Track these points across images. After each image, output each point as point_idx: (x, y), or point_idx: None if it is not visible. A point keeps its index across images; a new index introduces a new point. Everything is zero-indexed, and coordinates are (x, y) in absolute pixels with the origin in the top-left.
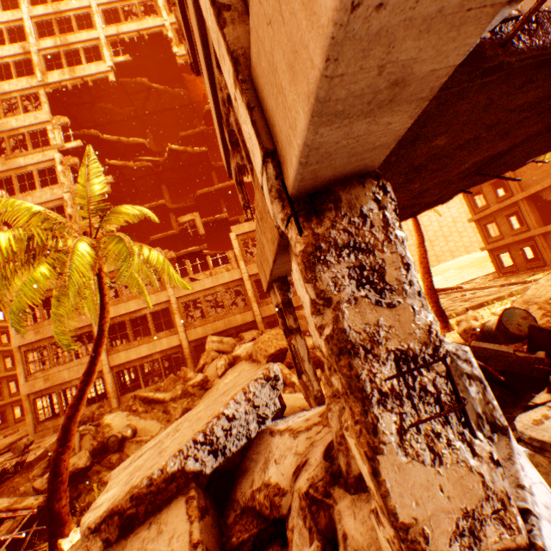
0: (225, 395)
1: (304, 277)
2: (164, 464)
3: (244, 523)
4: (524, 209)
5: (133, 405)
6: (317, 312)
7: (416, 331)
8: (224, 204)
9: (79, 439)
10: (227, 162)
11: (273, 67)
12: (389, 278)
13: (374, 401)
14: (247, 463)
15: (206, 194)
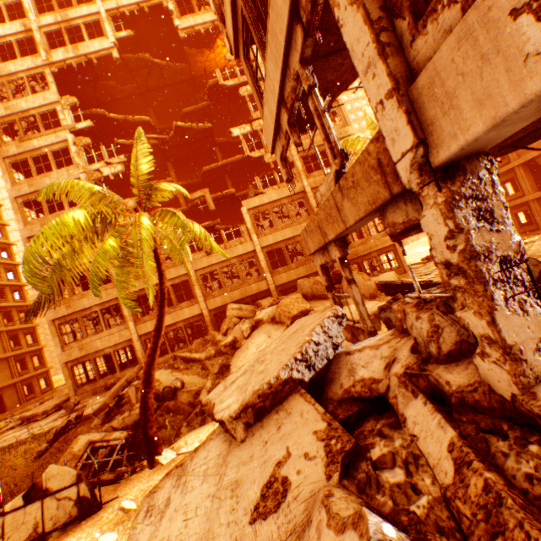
0: (300, 332)
1: (446, 217)
2: (276, 374)
3: (344, 408)
4: (520, 175)
5: (174, 364)
6: (451, 237)
7: (511, 245)
8: (229, 180)
9: (136, 391)
10: (274, 140)
11: (451, 96)
12: (496, 215)
13: (490, 284)
14: (331, 375)
15: (211, 170)
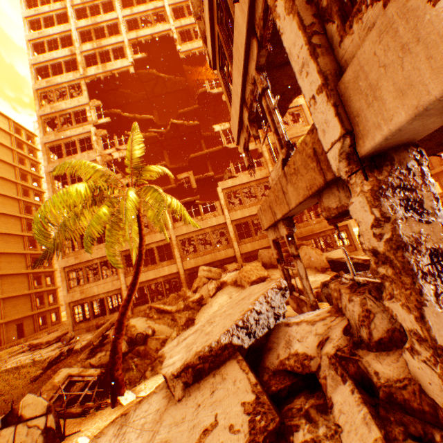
0: (247, 299)
1: (372, 205)
2: (217, 338)
3: (278, 379)
4: None
5: (149, 313)
6: (377, 225)
7: None
8: (210, 165)
9: None
10: (238, 133)
11: (374, 87)
12: (425, 206)
13: (418, 277)
14: (270, 344)
15: (197, 157)
